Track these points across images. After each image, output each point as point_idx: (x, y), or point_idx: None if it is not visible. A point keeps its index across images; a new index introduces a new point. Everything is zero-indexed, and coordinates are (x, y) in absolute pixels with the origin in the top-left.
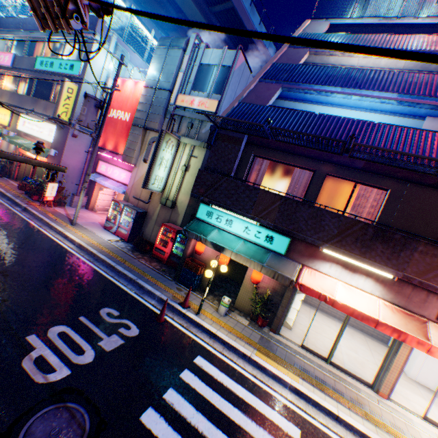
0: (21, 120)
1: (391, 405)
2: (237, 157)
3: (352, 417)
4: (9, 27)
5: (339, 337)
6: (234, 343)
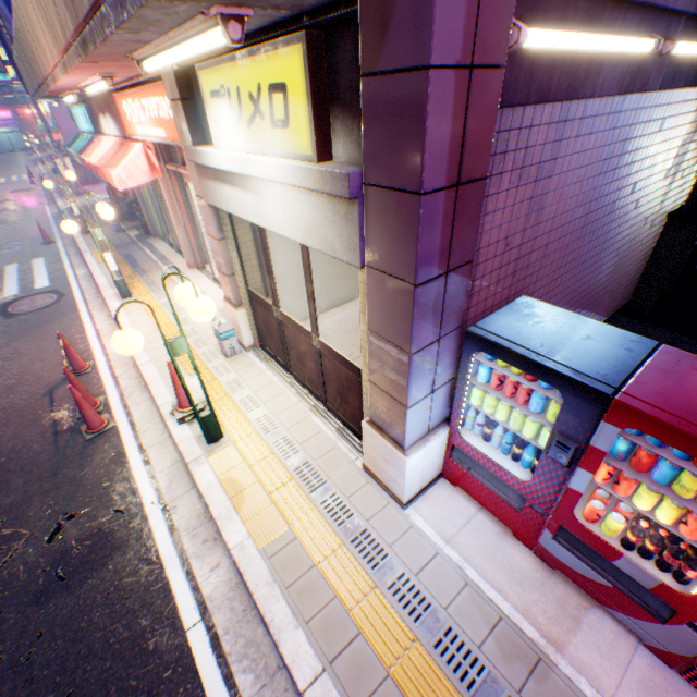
0: None
1: (192, 274)
2: (3, 19)
3: (109, 278)
4: None
5: (164, 216)
6: (84, 248)
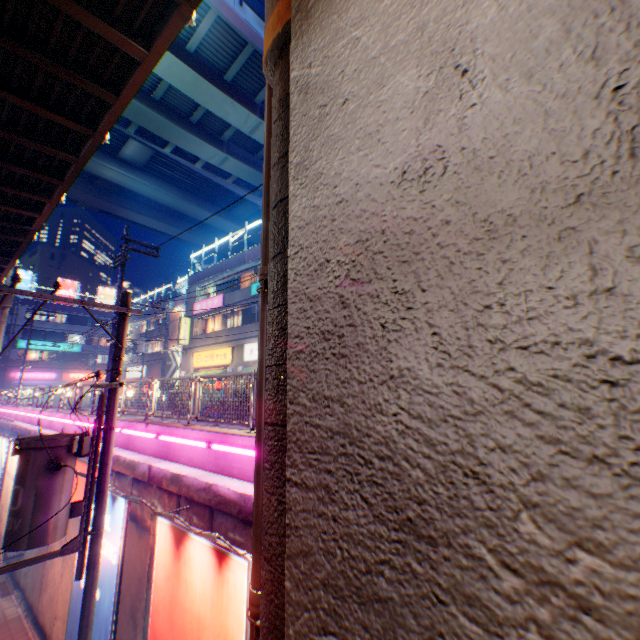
0: (246, 350)
1: None
2: None
3: None
4: (210, 275)
5: None
6: None
